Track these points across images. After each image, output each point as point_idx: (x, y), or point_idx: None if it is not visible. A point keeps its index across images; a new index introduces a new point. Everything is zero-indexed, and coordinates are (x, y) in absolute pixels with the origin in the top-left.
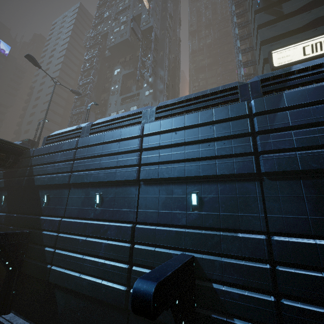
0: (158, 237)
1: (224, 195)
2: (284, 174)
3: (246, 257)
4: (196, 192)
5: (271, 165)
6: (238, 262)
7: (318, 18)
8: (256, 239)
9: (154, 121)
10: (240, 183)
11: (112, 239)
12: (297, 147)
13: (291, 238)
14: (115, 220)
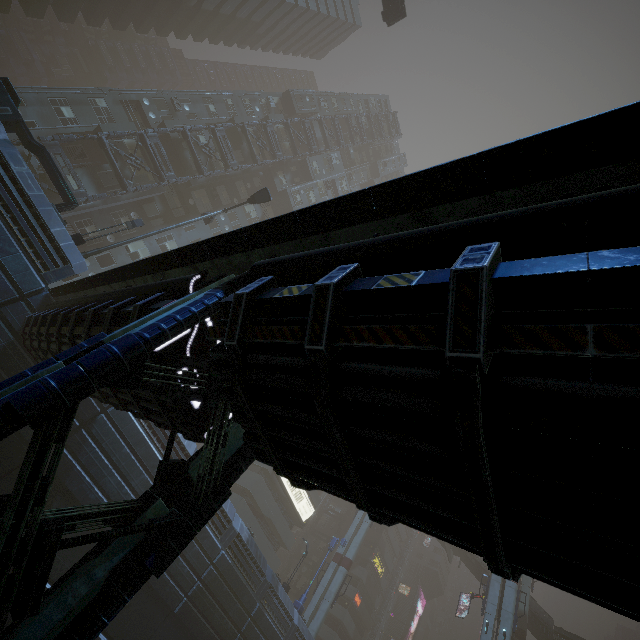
0: None
1: None
2: None
3: None
4: None
5: None
6: None
7: None
8: None
9: (226, 548)
10: None
11: None
12: None
13: None
14: None
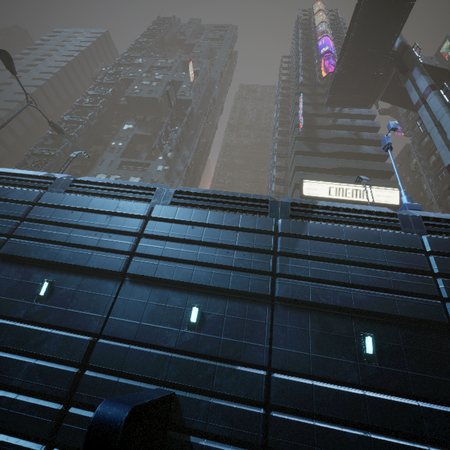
0: (129, 361)
1: (231, 315)
2: (296, 303)
3: (240, 398)
4: (199, 305)
5: (286, 290)
6: (229, 405)
7: (344, 168)
8: (256, 375)
9: (168, 205)
10: (251, 303)
11: (48, 357)
12: (311, 277)
13: (291, 377)
14: (63, 328)
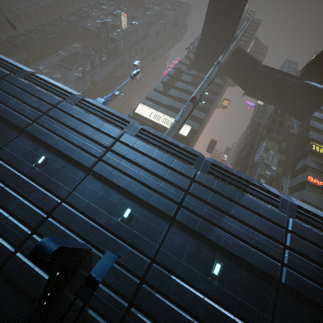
0: None
1: None
2: None
3: None
4: None
5: None
6: None
7: (174, 107)
8: None
9: None
10: None
11: None
12: None
13: None
14: None
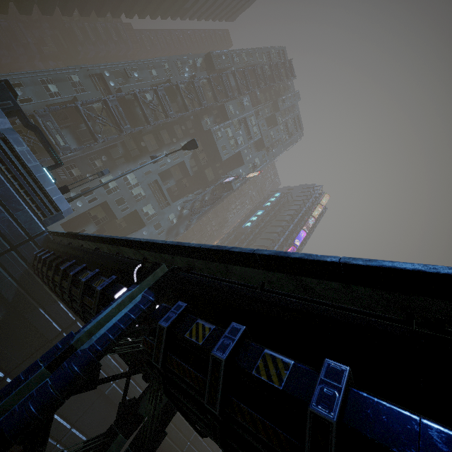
0: None
1: None
2: None
3: None
4: None
5: None
6: None
7: None
8: None
9: None
10: None
11: None
12: None
13: None
14: None
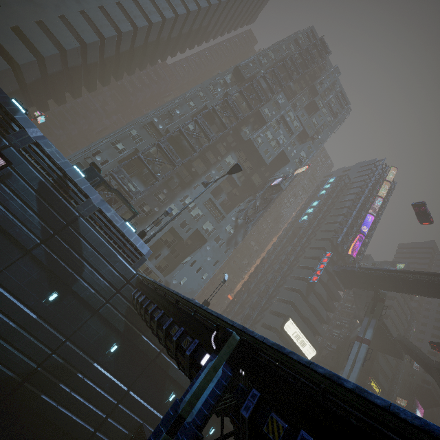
0: None
1: None
2: None
3: None
4: None
5: None
6: None
7: (308, 318)
8: None
9: None
10: None
11: None
12: None
13: None
14: None
